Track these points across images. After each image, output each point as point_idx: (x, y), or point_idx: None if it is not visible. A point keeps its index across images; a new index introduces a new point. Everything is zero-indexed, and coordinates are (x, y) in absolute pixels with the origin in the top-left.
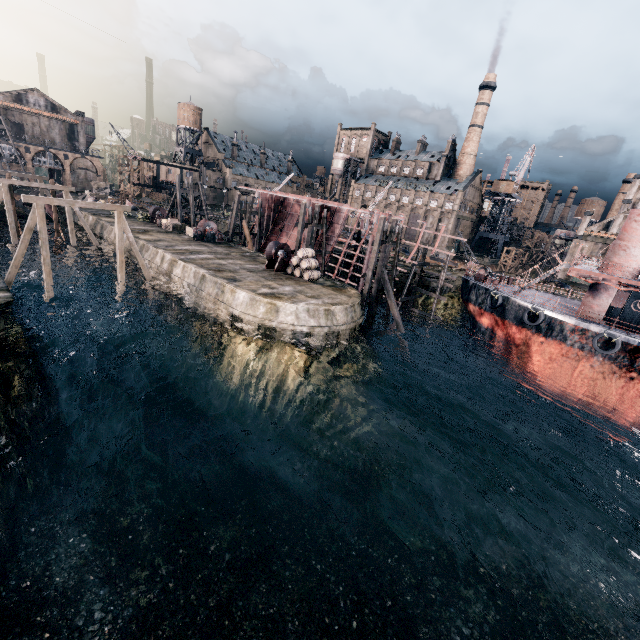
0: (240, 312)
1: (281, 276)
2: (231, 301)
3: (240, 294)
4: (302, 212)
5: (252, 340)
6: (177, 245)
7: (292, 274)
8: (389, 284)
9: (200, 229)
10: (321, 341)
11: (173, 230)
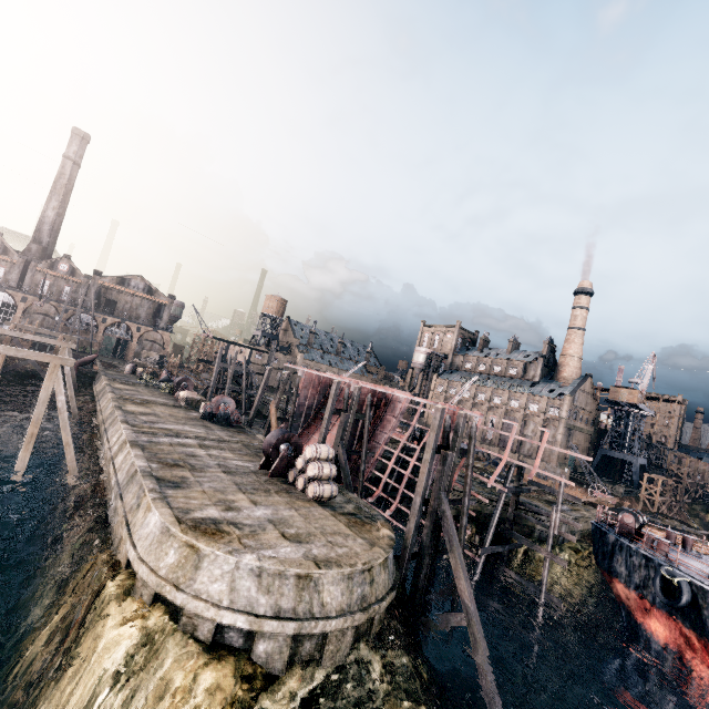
0: (135, 555)
1: (273, 485)
2: (138, 527)
3: (153, 515)
4: (332, 393)
5: (132, 627)
6: (164, 422)
7: (294, 483)
8: (453, 524)
9: (212, 406)
10: (279, 654)
11: (186, 405)
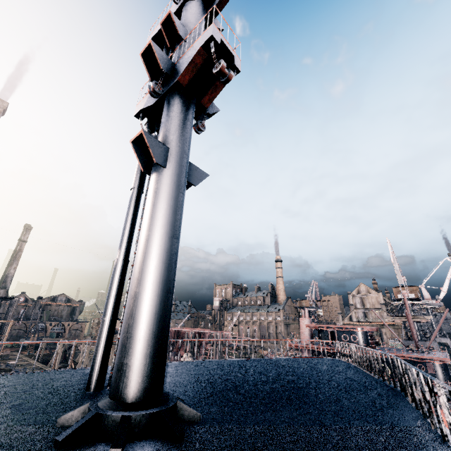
0: None
1: None
2: None
3: None
4: (186, 336)
5: None
6: None
7: None
8: None
9: None
10: None
11: None
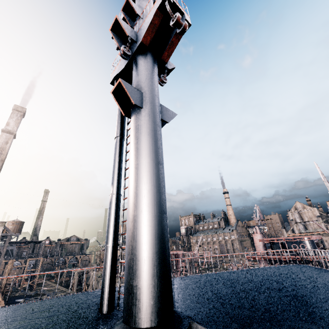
0: None
1: None
2: None
3: None
4: None
5: None
6: None
7: None
8: None
9: None
10: None
11: None
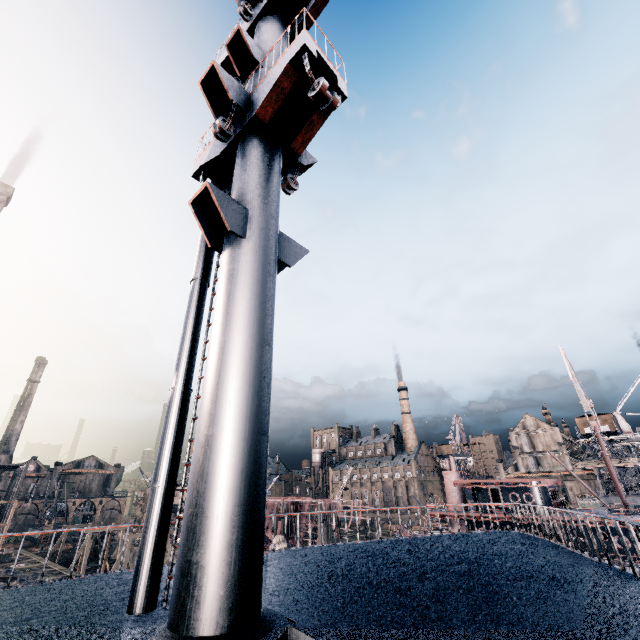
0: None
1: None
2: None
3: None
4: (276, 510)
5: None
6: None
7: None
8: None
9: None
10: None
11: None
